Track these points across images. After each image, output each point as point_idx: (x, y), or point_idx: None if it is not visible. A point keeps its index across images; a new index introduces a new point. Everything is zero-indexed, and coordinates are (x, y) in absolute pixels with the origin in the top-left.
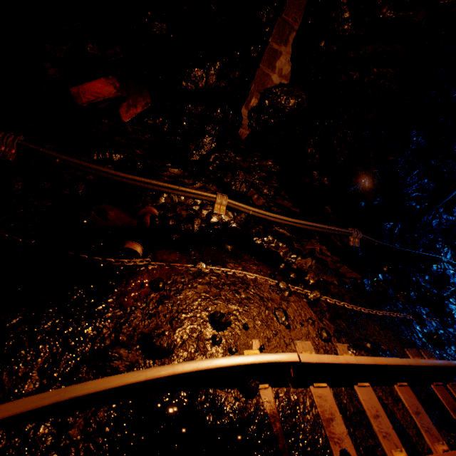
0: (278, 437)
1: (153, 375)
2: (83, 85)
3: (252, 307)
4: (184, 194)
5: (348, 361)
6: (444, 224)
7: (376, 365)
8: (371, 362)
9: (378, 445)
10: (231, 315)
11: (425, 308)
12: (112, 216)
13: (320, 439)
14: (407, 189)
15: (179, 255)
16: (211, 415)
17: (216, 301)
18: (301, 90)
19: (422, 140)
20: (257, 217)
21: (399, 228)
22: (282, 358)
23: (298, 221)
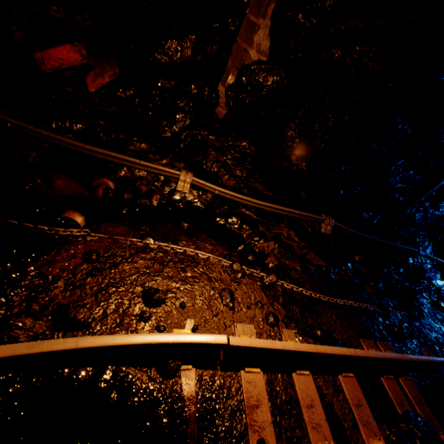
0: (189, 421)
1: (50, 348)
2: (47, 51)
3: (196, 286)
4: (145, 168)
5: (285, 347)
6: (430, 219)
7: (318, 353)
8: (312, 350)
9: (305, 436)
10: (170, 293)
11: (394, 300)
12: (60, 185)
13: (238, 426)
14: (390, 179)
15: (126, 229)
16: (116, 393)
17: (156, 277)
18: (279, 68)
19: (409, 129)
20: (224, 198)
21: (378, 219)
22: (208, 339)
23: (267, 204)
